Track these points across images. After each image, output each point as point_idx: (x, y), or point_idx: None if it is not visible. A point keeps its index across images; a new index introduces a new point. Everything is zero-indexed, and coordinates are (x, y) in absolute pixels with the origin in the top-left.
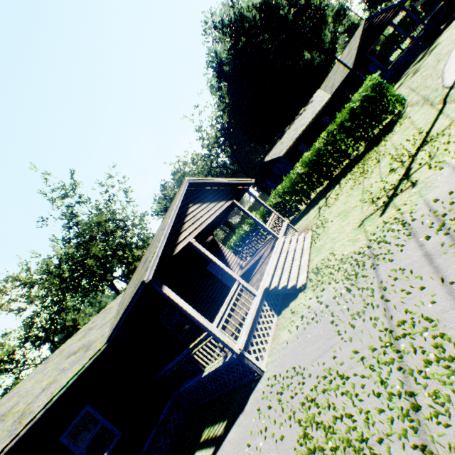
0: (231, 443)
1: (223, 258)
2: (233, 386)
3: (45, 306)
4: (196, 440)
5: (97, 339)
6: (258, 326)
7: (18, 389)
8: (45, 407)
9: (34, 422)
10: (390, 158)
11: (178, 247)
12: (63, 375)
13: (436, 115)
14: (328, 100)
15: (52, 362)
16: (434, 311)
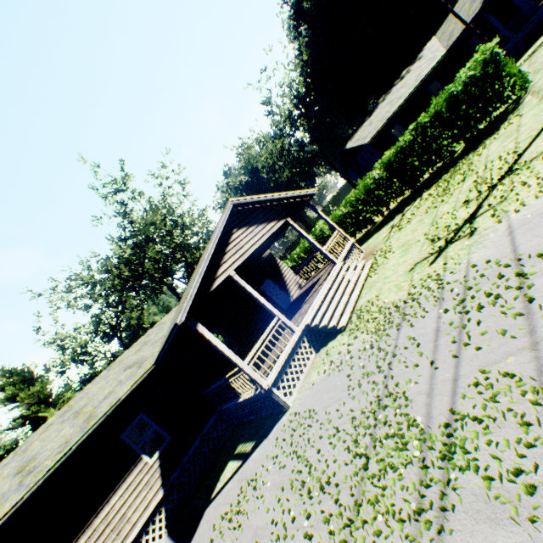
0: (253, 460)
1: (280, 276)
2: (266, 413)
3: (109, 306)
4: (232, 451)
5: (148, 358)
6: (292, 363)
7: (87, 391)
8: (106, 413)
9: (98, 424)
10: (473, 181)
11: (216, 282)
12: (120, 388)
13: (541, 127)
14: (442, 57)
15: (113, 370)
16: (414, 391)
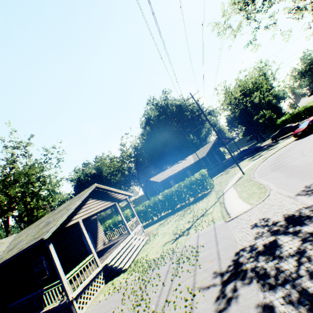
0: None
1: (96, 233)
2: None
3: None
4: None
5: None
6: (90, 287)
7: None
8: None
9: None
10: (193, 214)
11: (71, 222)
12: None
13: (213, 204)
14: (193, 163)
15: None
16: (154, 295)
